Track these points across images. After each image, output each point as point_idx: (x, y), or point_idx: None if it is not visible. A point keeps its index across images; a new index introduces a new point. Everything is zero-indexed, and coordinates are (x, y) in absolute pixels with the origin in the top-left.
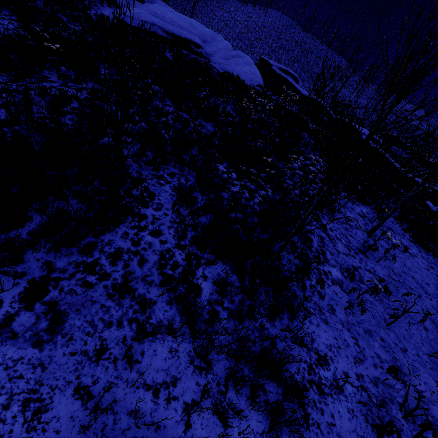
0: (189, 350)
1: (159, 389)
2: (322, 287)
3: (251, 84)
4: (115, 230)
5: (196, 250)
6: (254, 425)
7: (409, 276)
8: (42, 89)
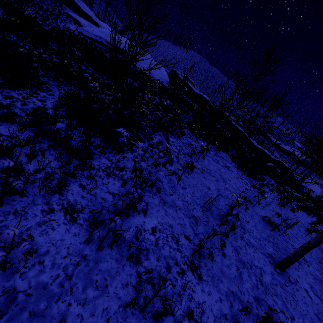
0: (31, 134)
1: (2, 136)
2: (144, 153)
3: (161, 80)
4: (14, 91)
5: (64, 114)
6: (53, 164)
7: (218, 173)
8: (2, 36)
